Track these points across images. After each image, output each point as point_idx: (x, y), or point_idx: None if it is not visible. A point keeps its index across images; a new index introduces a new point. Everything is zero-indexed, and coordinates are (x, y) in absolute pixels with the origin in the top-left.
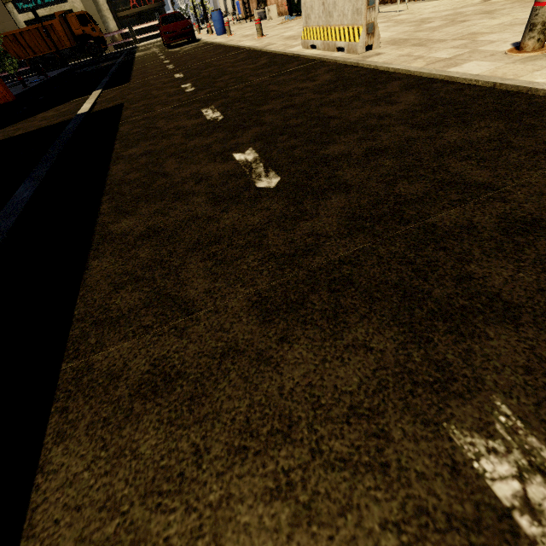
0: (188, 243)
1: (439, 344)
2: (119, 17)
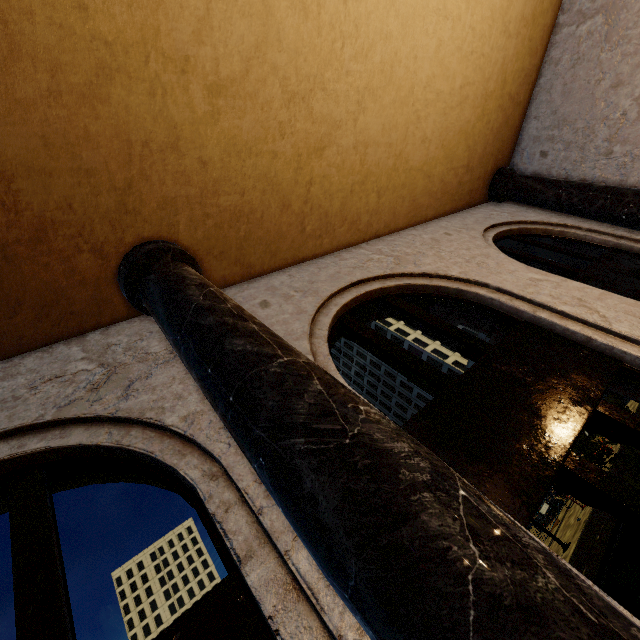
0: None
1: None
2: None
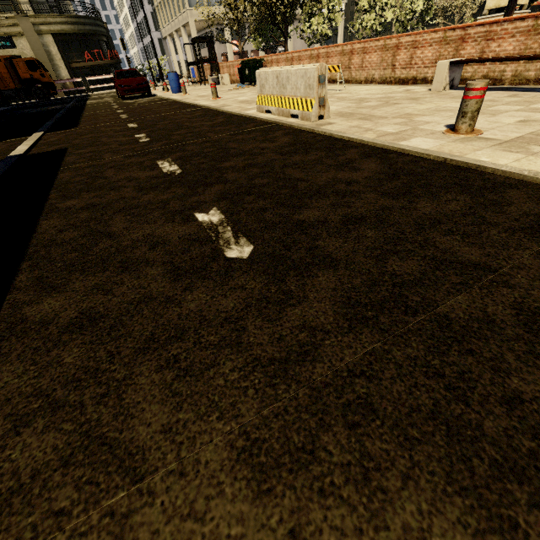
0: (138, 339)
1: (531, 531)
2: (73, 67)
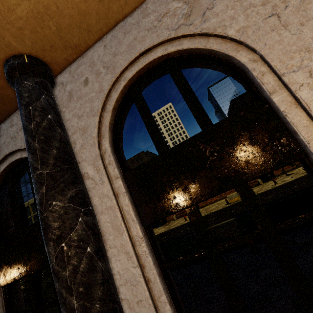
0: None
1: None
2: None
